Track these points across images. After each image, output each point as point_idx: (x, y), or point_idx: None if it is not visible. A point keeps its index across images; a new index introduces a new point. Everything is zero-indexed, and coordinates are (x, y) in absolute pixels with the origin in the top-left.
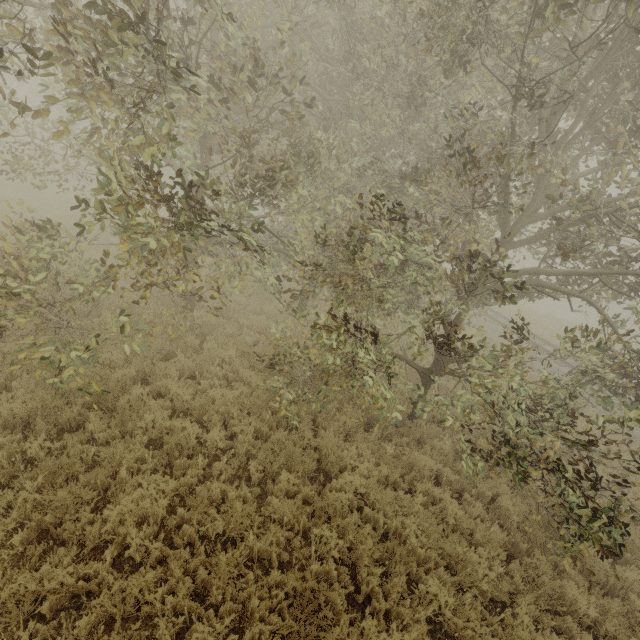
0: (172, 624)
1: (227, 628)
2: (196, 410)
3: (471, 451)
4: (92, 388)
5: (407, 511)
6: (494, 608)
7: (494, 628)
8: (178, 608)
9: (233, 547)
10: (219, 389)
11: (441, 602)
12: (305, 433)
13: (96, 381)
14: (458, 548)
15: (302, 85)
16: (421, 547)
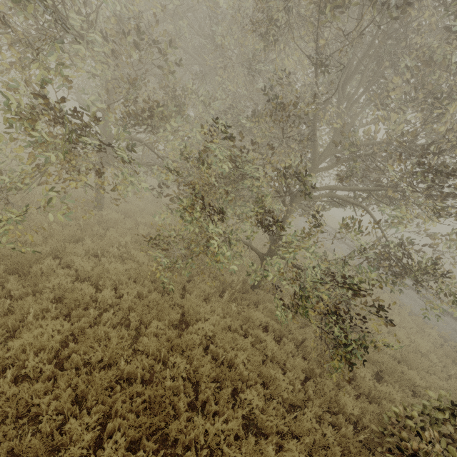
0: (53, 420)
1: (95, 422)
2: (94, 278)
3: (283, 306)
4: (13, 259)
5: (241, 348)
6: (292, 410)
7: (290, 423)
8: (61, 410)
9: (110, 370)
10: (112, 263)
11: (253, 405)
12: (174, 295)
13: (16, 254)
14: (271, 371)
15: (173, 47)
16: (247, 371)
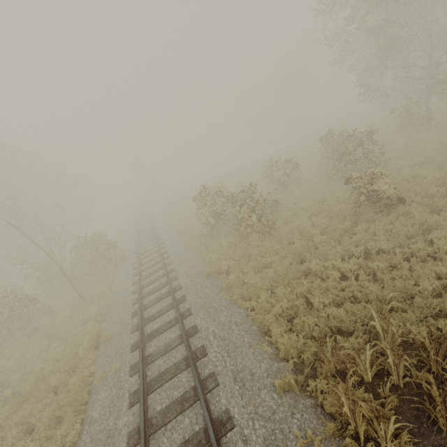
0: None
1: None
2: None
3: None
4: None
5: None
6: None
7: None
8: None
9: None
10: None
11: None
12: None
13: None
14: None
15: None
16: None
